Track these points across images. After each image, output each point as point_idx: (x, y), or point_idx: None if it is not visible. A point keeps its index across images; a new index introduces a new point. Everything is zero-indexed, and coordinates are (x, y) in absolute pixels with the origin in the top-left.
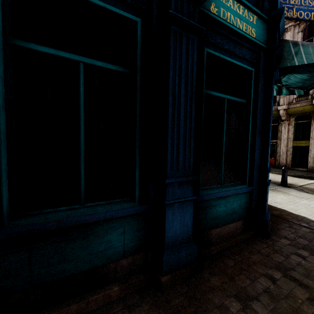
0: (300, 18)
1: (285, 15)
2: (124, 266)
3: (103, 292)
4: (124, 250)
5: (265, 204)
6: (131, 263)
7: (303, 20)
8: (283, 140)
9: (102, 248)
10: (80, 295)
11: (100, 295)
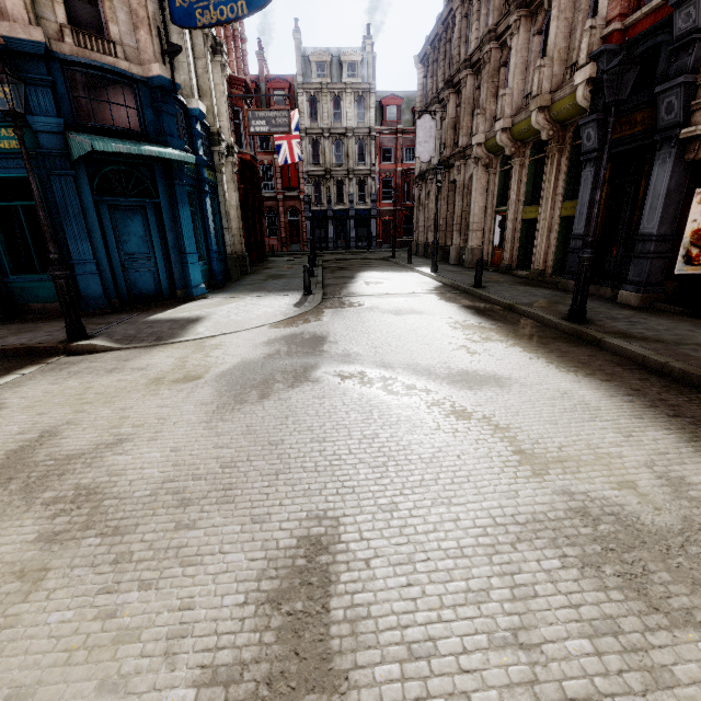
0: (223, 19)
1: (201, 23)
2: None
3: None
4: None
5: (81, 291)
6: None
7: (228, 22)
8: (511, 205)
9: None
10: None
11: None
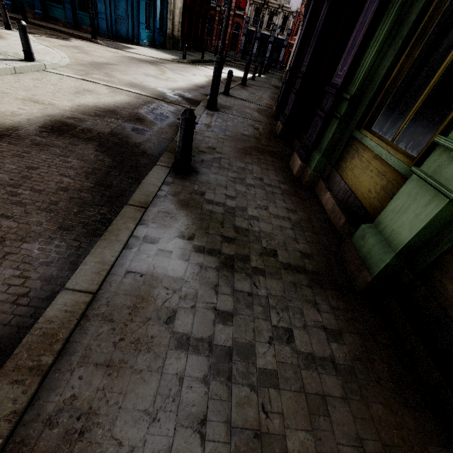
0: None
1: None
2: (63, 21)
3: (60, 23)
4: (63, 18)
5: (99, 25)
6: (64, 21)
7: None
8: None
9: (59, 15)
10: (57, 22)
11: (59, 23)
